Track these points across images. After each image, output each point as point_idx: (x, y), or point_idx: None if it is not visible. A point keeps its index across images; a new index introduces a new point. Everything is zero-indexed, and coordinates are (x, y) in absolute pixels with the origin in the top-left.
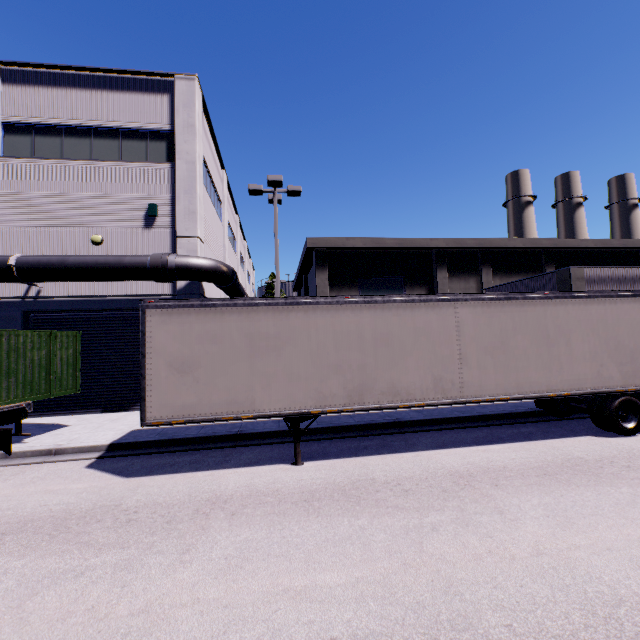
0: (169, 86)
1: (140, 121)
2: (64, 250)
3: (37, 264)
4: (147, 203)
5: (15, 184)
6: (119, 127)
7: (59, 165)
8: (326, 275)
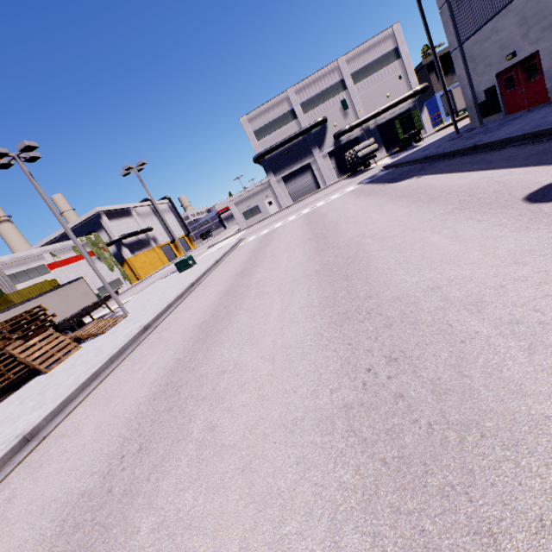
0: (390, 31)
1: (386, 50)
2: (380, 104)
3: (385, 108)
4: (397, 77)
5: (360, 92)
6: (380, 56)
7: (369, 79)
8: (434, 75)
